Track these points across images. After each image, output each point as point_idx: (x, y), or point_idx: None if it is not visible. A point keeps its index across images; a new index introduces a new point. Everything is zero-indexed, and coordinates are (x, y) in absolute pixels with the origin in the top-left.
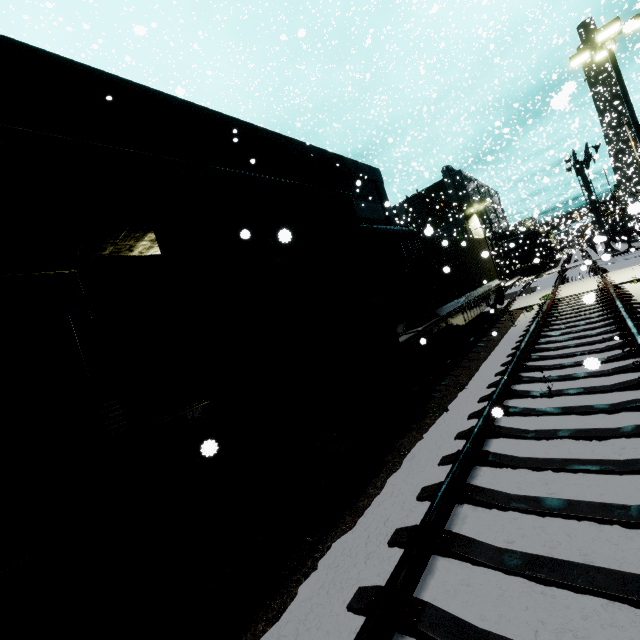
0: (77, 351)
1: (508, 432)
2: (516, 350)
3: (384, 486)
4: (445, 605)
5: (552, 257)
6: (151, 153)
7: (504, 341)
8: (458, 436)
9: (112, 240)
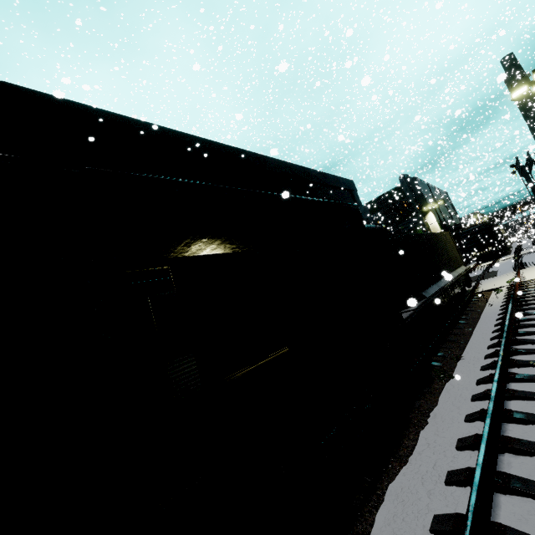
0: (153, 326)
1: (523, 394)
2: (501, 326)
3: (417, 439)
4: (521, 529)
5: (503, 245)
6: (247, 189)
7: (483, 319)
8: (474, 398)
9: (196, 245)
